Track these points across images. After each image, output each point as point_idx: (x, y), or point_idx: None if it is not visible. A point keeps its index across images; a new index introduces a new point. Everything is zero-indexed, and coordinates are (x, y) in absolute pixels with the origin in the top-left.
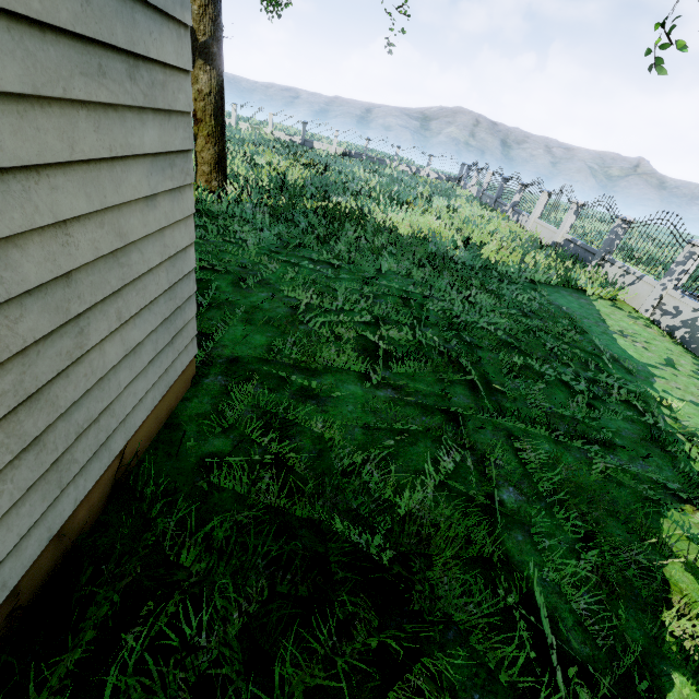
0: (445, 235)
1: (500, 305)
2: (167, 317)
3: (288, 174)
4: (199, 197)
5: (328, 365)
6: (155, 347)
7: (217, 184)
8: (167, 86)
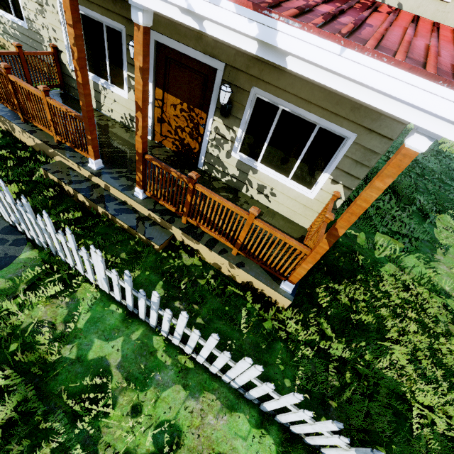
0: None
1: (439, 164)
2: None
3: None
4: None
5: None
6: None
7: None
8: None
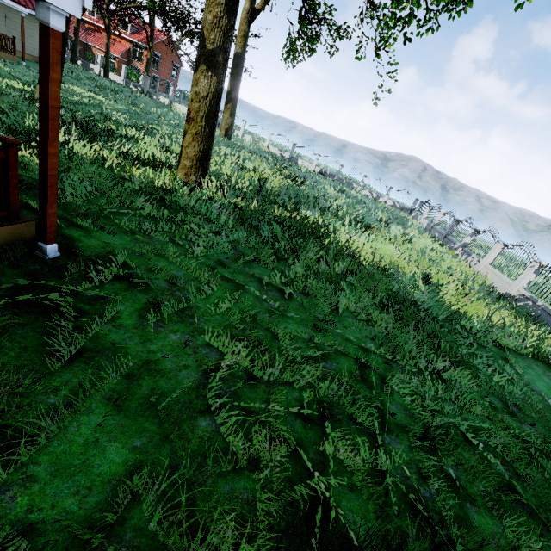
0: (404, 269)
1: (477, 388)
2: None
3: (269, 181)
4: (172, 187)
5: None
6: None
7: (195, 178)
8: None
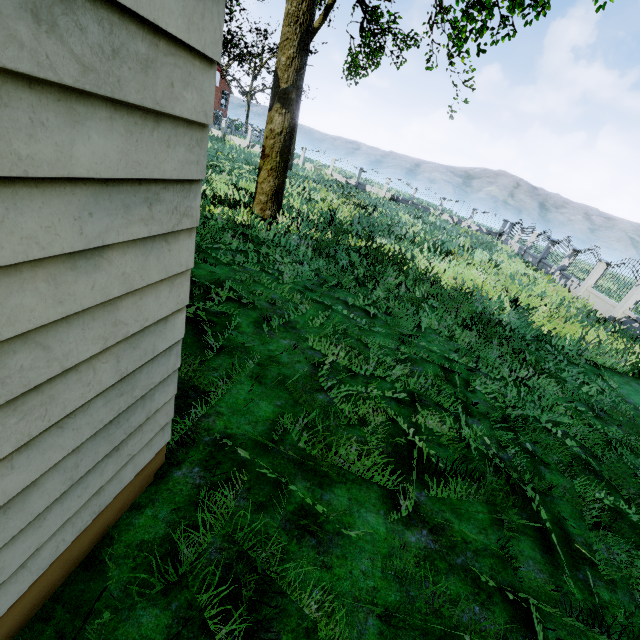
0: (490, 292)
1: (562, 395)
2: (111, 419)
3: (339, 211)
4: (250, 222)
5: (343, 467)
6: (71, 475)
7: (271, 213)
8: (157, 69)
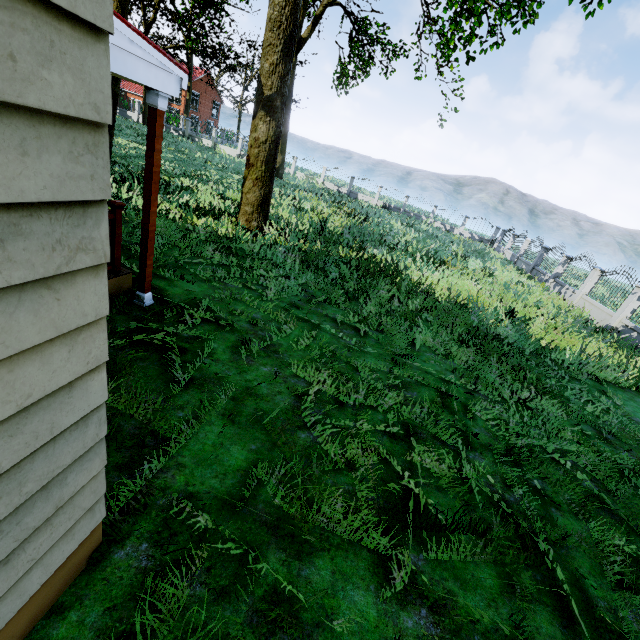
0: (485, 304)
1: (567, 417)
2: None
3: (329, 220)
4: (235, 234)
5: (327, 528)
6: None
7: (257, 224)
8: None
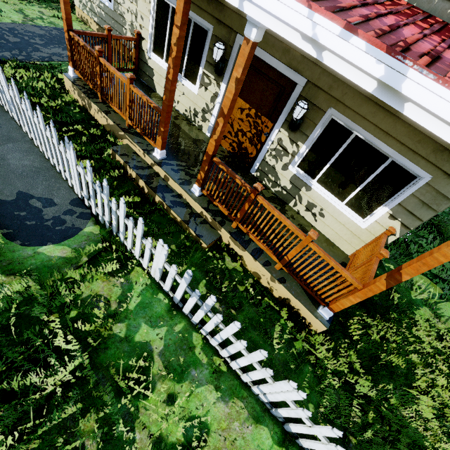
0: None
1: None
2: None
3: None
4: None
5: None
6: None
7: None
8: None
